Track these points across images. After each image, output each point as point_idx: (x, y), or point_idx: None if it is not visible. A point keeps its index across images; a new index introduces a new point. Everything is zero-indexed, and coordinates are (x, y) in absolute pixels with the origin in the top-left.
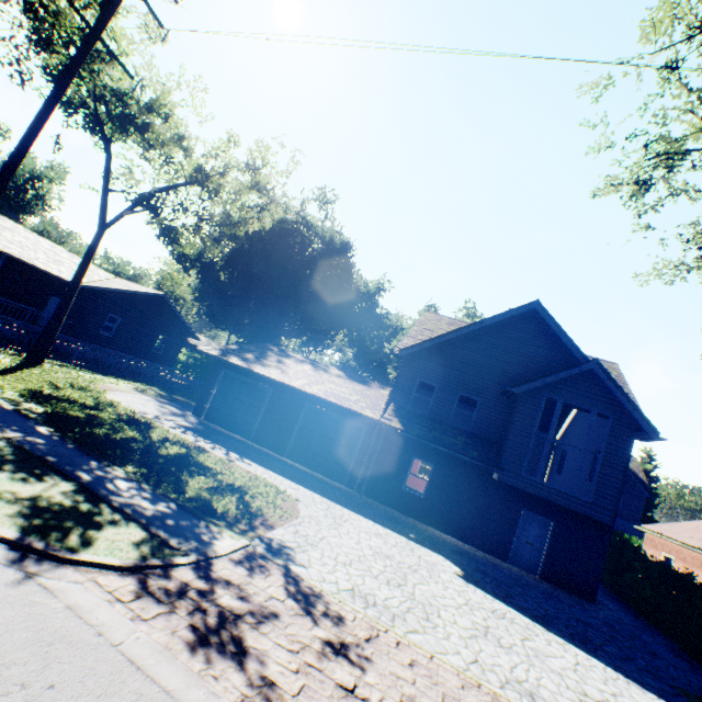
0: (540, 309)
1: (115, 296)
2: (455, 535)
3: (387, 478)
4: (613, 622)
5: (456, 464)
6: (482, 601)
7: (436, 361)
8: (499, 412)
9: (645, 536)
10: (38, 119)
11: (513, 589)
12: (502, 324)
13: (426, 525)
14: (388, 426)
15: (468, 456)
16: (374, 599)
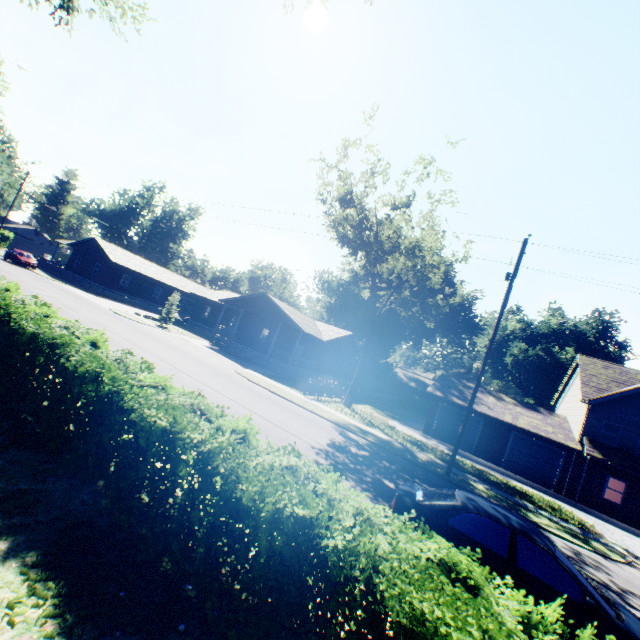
0: None
1: (332, 341)
2: None
3: (588, 489)
4: None
5: None
6: None
7: (617, 408)
8: None
9: None
10: (492, 342)
11: None
12: None
13: (626, 525)
14: (591, 455)
15: None
16: None
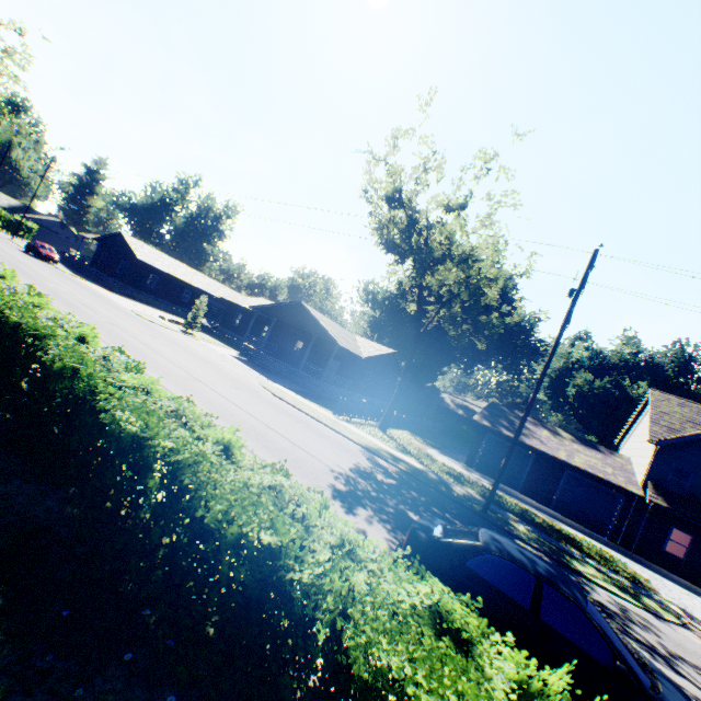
0: None
1: (372, 358)
2: None
3: (647, 540)
4: None
5: None
6: None
7: (690, 452)
8: None
9: None
10: (547, 368)
11: None
12: None
13: (688, 582)
14: (655, 503)
15: None
16: None
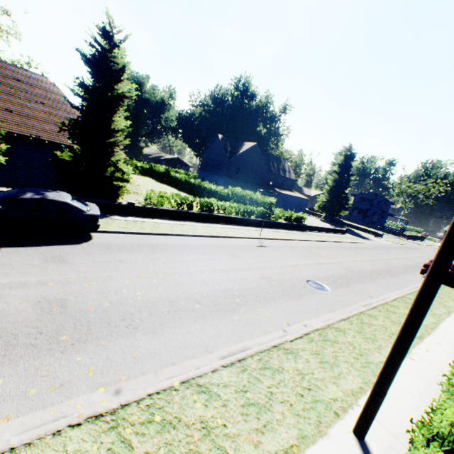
0: None
1: None
2: None
3: None
4: None
5: None
6: None
7: None
8: None
9: None
10: None
11: None
12: None
13: None
14: None
15: None
16: None
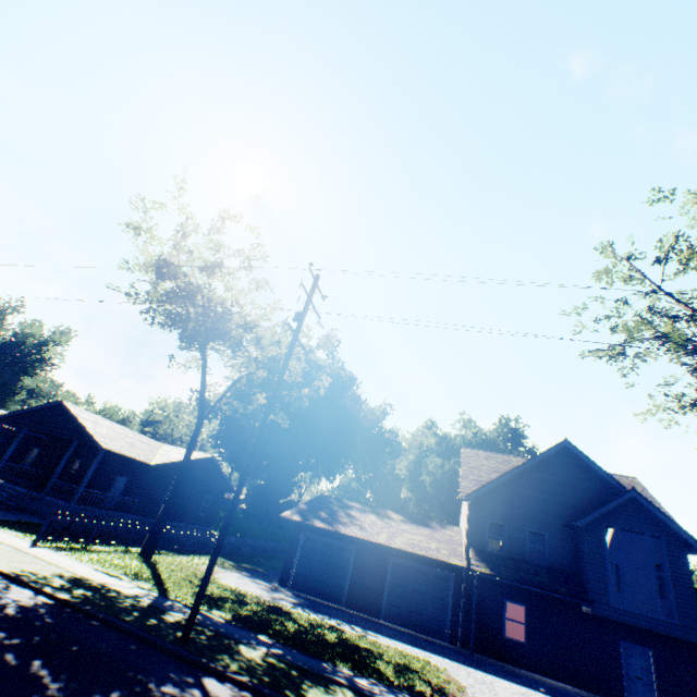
0: (570, 446)
1: (176, 466)
2: (568, 681)
3: (486, 627)
4: None
5: (546, 601)
6: None
7: (498, 500)
8: (567, 543)
9: None
10: (273, 398)
11: None
12: (543, 460)
13: (538, 675)
14: (478, 572)
15: (559, 593)
16: None
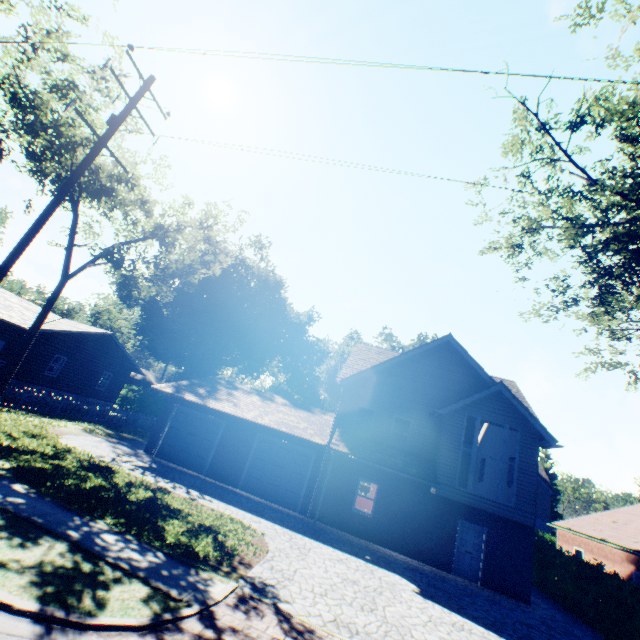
0: (452, 341)
1: (64, 337)
2: (403, 552)
3: (338, 501)
4: (548, 620)
5: (398, 482)
6: (442, 616)
7: (372, 388)
8: (430, 431)
9: (557, 532)
10: (50, 208)
11: (463, 600)
12: (424, 353)
13: (376, 545)
14: (337, 450)
15: (409, 474)
16: (356, 627)
